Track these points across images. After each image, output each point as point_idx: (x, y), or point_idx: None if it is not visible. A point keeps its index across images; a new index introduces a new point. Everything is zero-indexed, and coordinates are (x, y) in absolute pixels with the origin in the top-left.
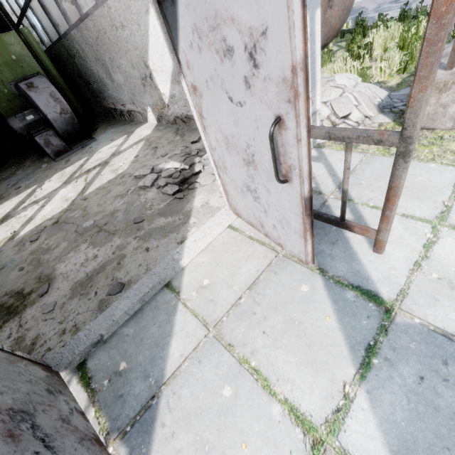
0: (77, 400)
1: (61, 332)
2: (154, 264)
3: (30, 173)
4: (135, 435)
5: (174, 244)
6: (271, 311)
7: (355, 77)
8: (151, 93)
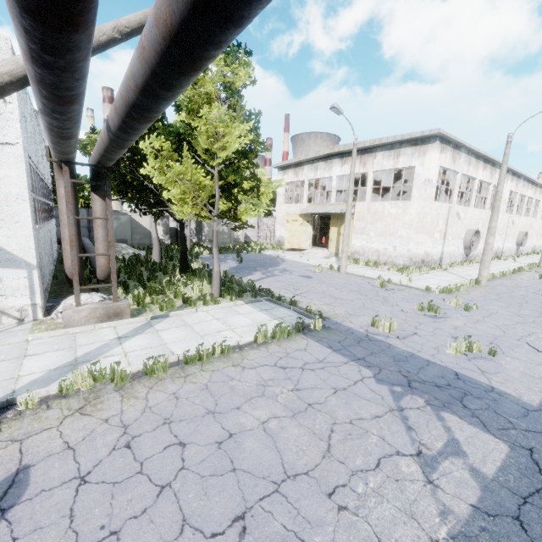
0: None
1: None
2: None
3: None
4: None
5: None
6: None
7: (96, 298)
8: None
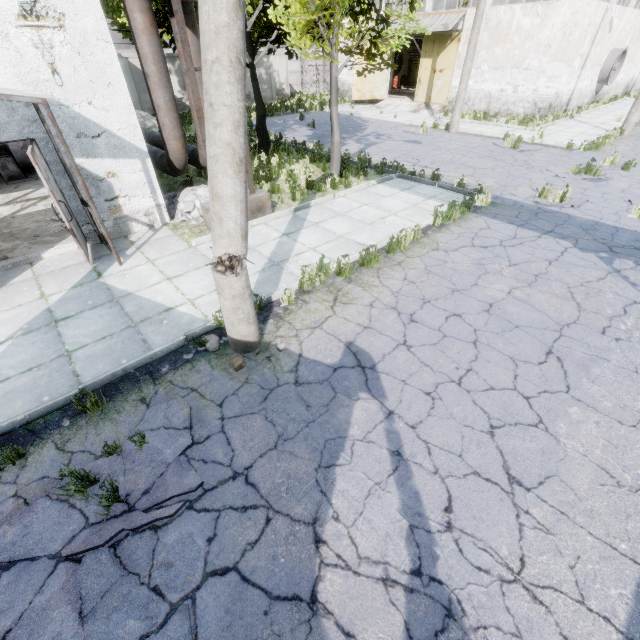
0: None
1: None
2: (29, 254)
3: None
4: None
5: (46, 248)
6: (63, 274)
7: None
8: None
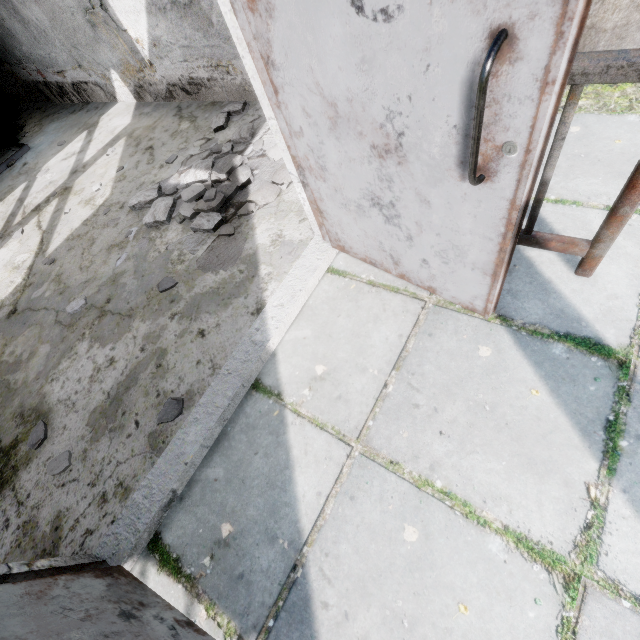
0: (168, 599)
1: (99, 500)
2: (223, 357)
3: None
4: (285, 630)
5: (246, 316)
6: (442, 398)
7: None
8: (110, 41)
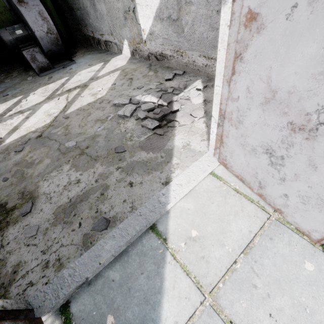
0: None
1: (44, 264)
2: (139, 203)
3: (16, 83)
4: None
5: (159, 184)
6: (274, 288)
7: None
8: (130, 27)
